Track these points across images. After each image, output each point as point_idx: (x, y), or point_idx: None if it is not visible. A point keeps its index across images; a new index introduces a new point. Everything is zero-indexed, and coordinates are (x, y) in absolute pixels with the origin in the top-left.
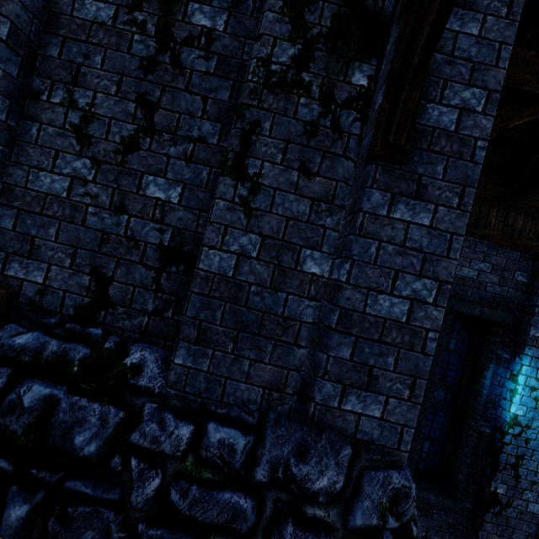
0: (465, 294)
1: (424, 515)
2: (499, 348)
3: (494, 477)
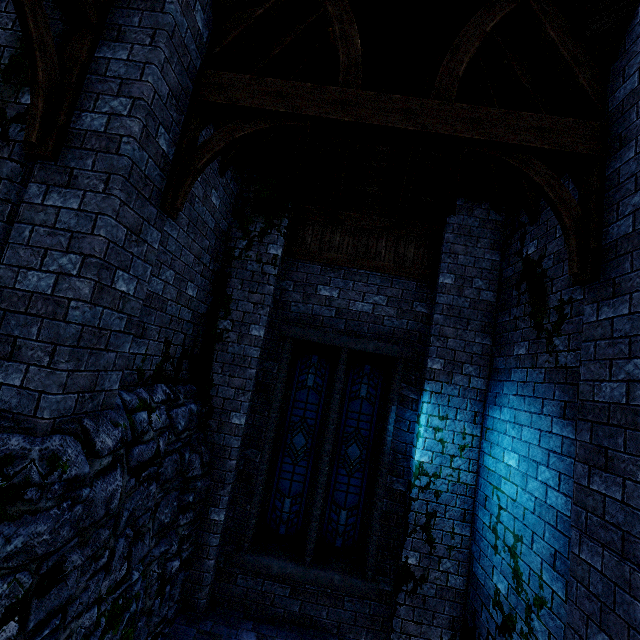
0: (361, 330)
1: (334, 605)
2: (405, 387)
3: (405, 544)
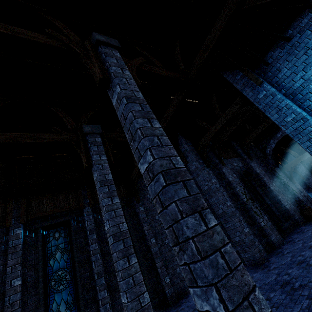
0: None
1: None
2: None
3: None
